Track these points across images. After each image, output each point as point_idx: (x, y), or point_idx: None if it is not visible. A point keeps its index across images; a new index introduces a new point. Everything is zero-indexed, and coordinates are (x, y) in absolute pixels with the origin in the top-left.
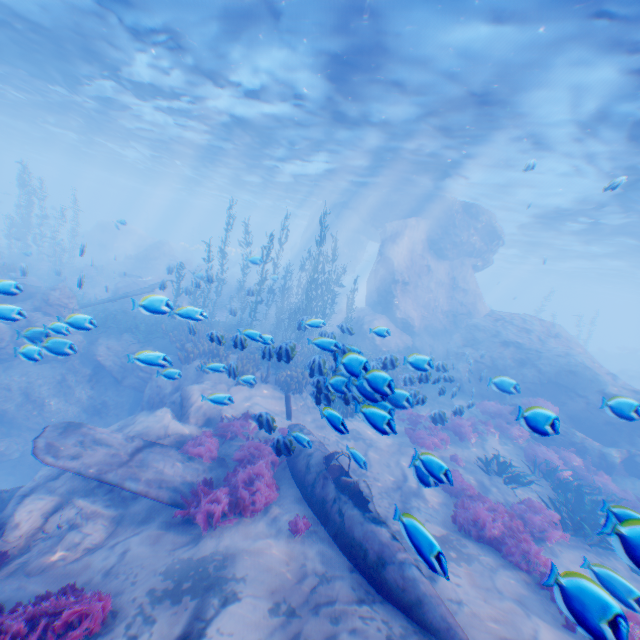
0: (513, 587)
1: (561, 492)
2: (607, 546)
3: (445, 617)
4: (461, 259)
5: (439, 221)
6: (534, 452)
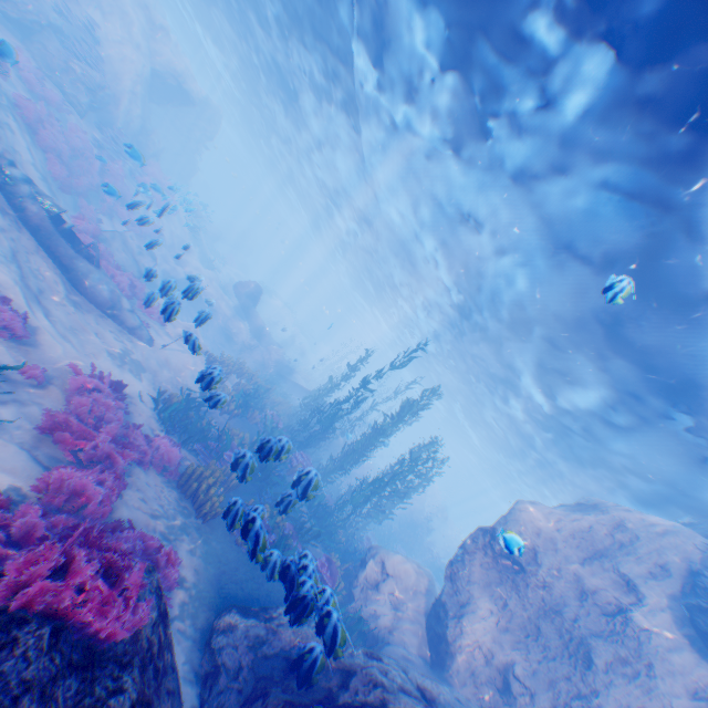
0: None
1: None
2: None
3: None
4: None
5: None
6: None
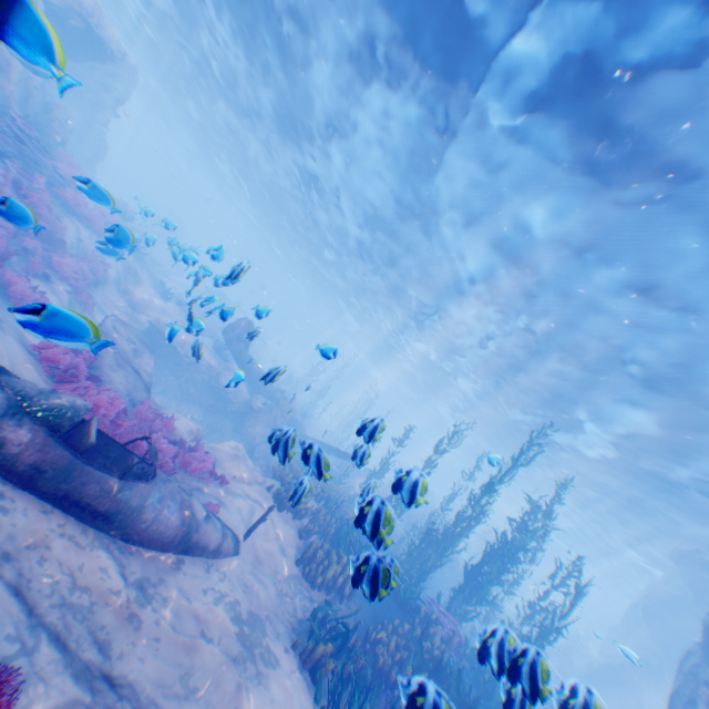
0: None
1: None
2: None
3: None
4: None
5: None
6: None
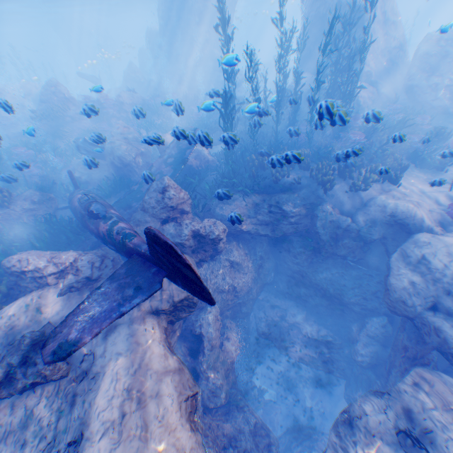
0: None
1: None
2: None
3: None
4: None
5: None
6: None
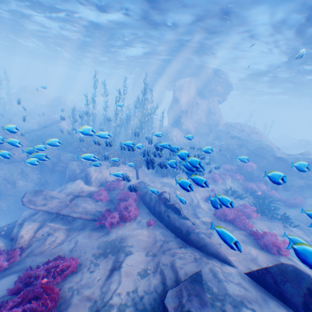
0: (239, 236)
1: (256, 199)
2: (274, 218)
3: (216, 249)
4: (212, 98)
5: (202, 79)
6: (246, 184)
